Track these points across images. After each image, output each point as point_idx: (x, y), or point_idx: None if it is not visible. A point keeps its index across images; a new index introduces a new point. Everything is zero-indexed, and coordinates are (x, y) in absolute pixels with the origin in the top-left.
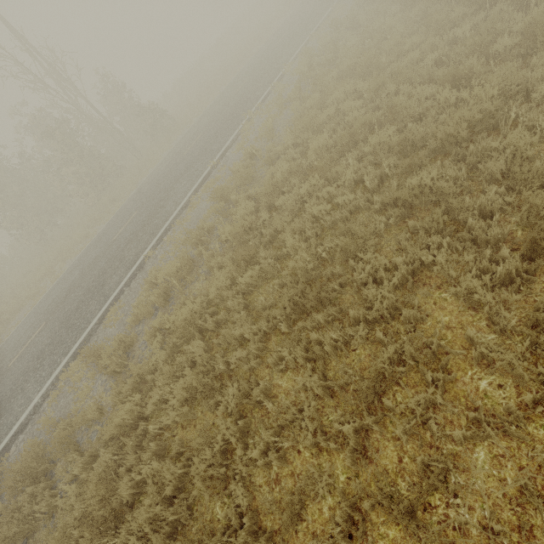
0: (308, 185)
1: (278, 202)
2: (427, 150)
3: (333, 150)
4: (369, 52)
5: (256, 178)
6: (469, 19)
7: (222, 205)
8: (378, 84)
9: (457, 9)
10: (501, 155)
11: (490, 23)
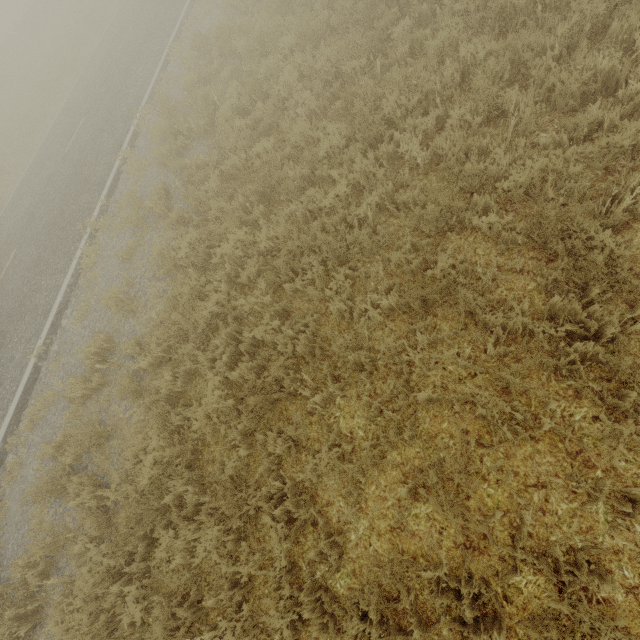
0: (206, 542)
1: (156, 559)
2: (412, 484)
3: (241, 407)
4: (262, 157)
5: (116, 421)
6: (413, 117)
7: (48, 540)
8: (292, 247)
9: (392, 100)
10: (564, 601)
11: (454, 156)
